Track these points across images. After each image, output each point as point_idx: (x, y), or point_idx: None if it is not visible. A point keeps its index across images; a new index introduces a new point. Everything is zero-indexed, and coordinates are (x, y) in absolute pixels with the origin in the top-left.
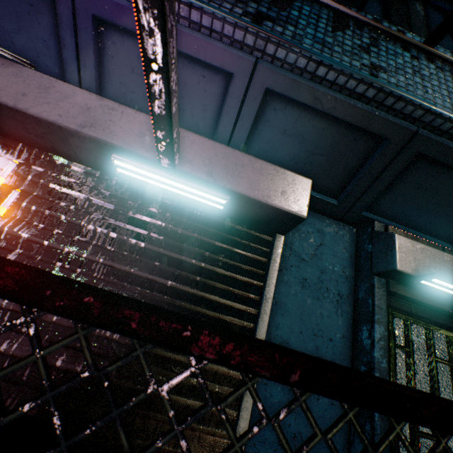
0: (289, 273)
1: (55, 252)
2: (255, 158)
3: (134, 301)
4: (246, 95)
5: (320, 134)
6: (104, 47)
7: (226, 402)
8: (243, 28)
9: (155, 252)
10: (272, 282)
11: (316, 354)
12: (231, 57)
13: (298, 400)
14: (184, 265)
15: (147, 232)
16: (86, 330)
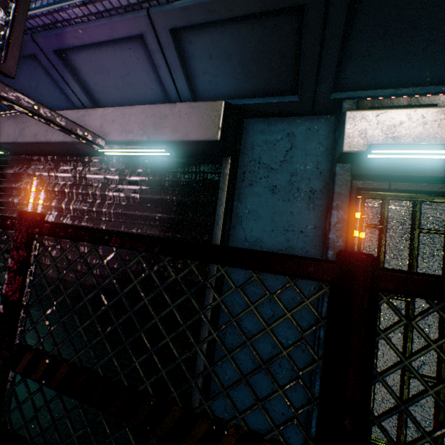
0: (259, 185)
1: (100, 213)
2: (174, 104)
3: (86, 228)
4: (161, 45)
5: (239, 41)
6: (72, 67)
7: (130, 265)
8: None
9: (146, 199)
10: (222, 198)
11: (287, 245)
12: (132, 22)
13: (163, 261)
14: (164, 202)
15: (140, 187)
16: (75, 243)
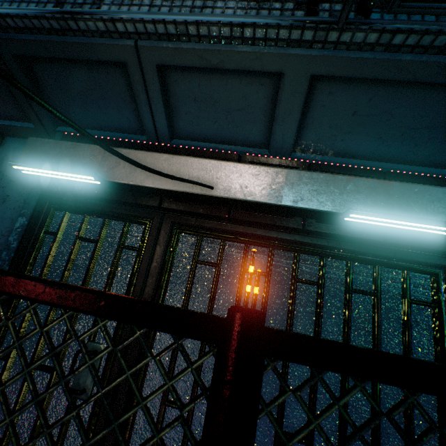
0: None
1: None
2: None
3: None
4: None
5: None
6: None
7: None
8: None
9: None
10: None
11: None
12: None
13: None
14: None
15: None
16: None
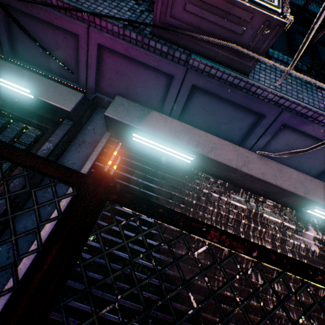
0: None
1: None
2: None
3: None
4: None
5: None
6: (276, 134)
7: None
8: None
9: (323, 255)
10: None
11: None
12: None
13: None
14: None
15: (313, 242)
16: None
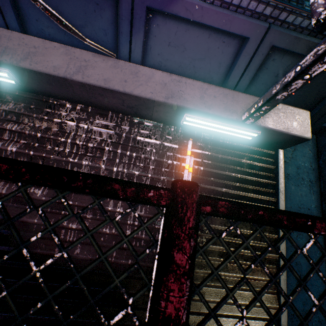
0: None
1: (155, 180)
2: None
3: (278, 210)
4: (255, 52)
5: None
6: (149, 29)
7: None
8: (265, 3)
9: (209, 172)
10: (282, 181)
11: None
12: (250, 26)
13: None
14: (227, 177)
15: (201, 160)
16: (261, 228)
